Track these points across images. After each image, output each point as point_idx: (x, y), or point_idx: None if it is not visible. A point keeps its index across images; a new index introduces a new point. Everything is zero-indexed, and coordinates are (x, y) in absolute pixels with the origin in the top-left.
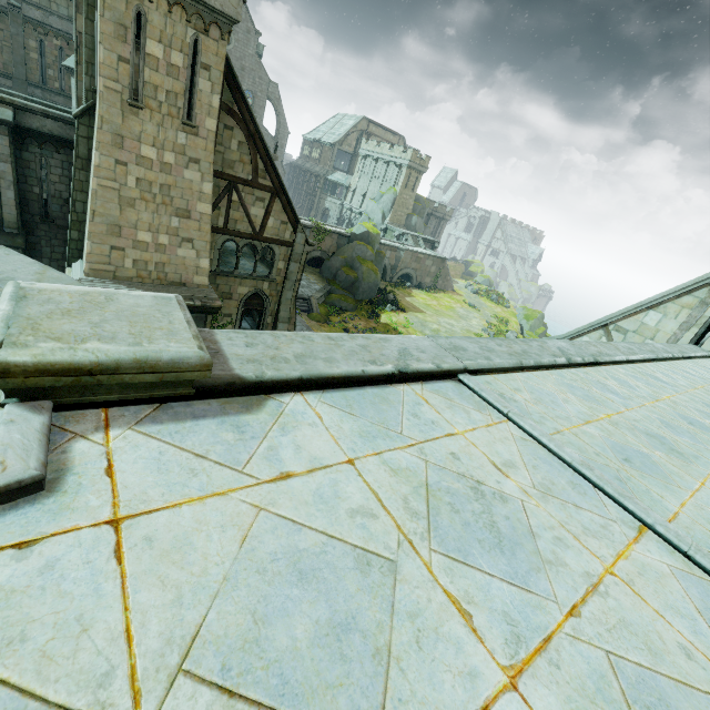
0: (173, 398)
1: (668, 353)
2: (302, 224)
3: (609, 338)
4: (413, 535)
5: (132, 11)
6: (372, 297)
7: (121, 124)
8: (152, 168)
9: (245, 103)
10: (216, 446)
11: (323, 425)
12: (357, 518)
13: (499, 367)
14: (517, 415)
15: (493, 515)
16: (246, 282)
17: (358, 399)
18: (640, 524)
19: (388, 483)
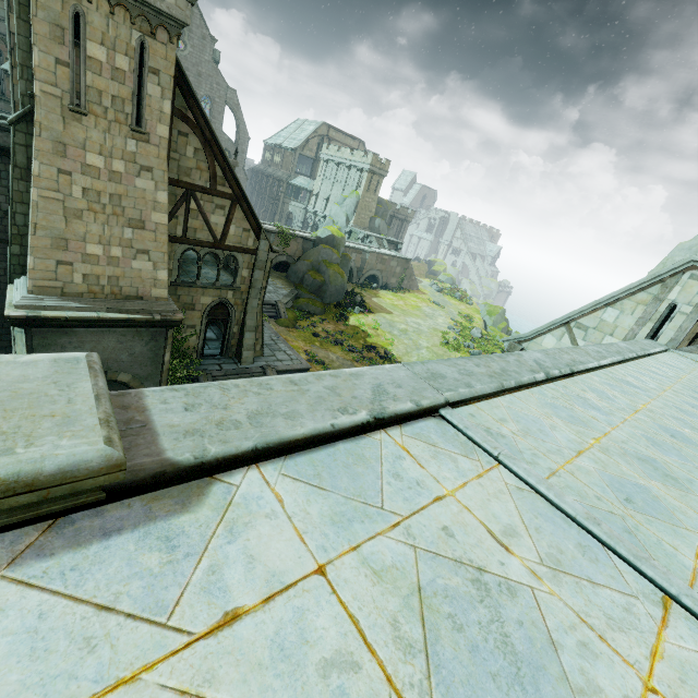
0: (74, 508)
1: (632, 352)
2: (266, 229)
3: (571, 335)
4: (409, 689)
5: (69, 11)
6: (339, 300)
7: (62, 131)
8: (100, 177)
9: (200, 109)
10: (132, 583)
11: (284, 513)
12: (332, 677)
13: (481, 394)
14: (509, 457)
15: (503, 623)
16: (209, 292)
17: (328, 463)
18: (662, 594)
19: (371, 597)
